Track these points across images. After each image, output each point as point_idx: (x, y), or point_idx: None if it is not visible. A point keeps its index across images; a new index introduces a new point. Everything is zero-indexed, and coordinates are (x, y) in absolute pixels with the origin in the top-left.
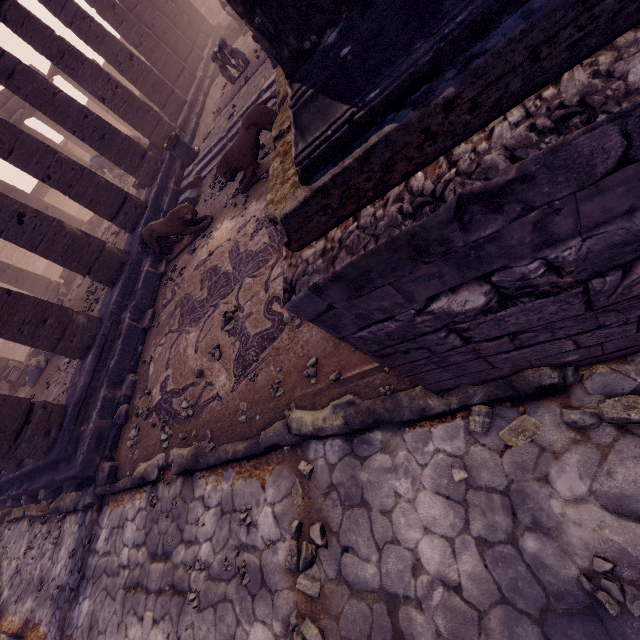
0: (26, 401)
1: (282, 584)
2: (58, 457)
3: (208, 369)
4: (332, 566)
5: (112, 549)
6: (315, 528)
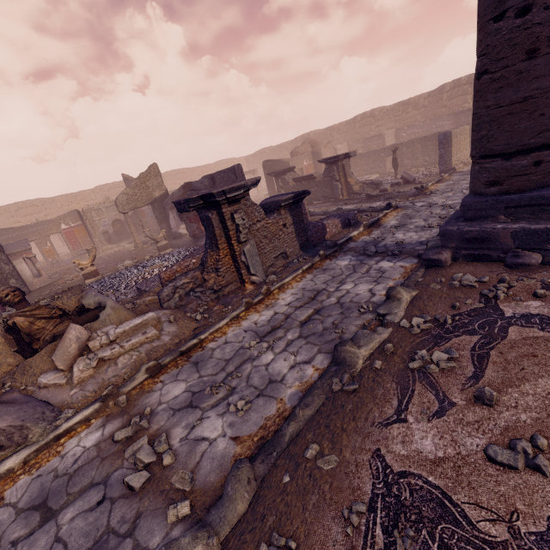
0: (545, 138)
1: (169, 422)
2: (460, 205)
3: (484, 417)
4: (116, 477)
5: (365, 274)
6: (140, 480)
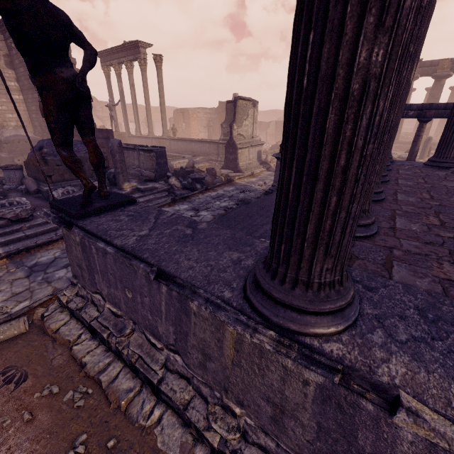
0: None
1: None
2: None
3: None
4: None
5: None
6: None
